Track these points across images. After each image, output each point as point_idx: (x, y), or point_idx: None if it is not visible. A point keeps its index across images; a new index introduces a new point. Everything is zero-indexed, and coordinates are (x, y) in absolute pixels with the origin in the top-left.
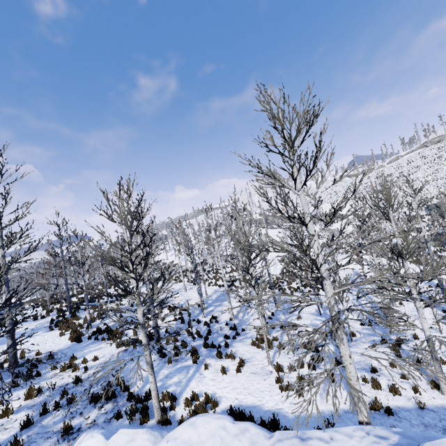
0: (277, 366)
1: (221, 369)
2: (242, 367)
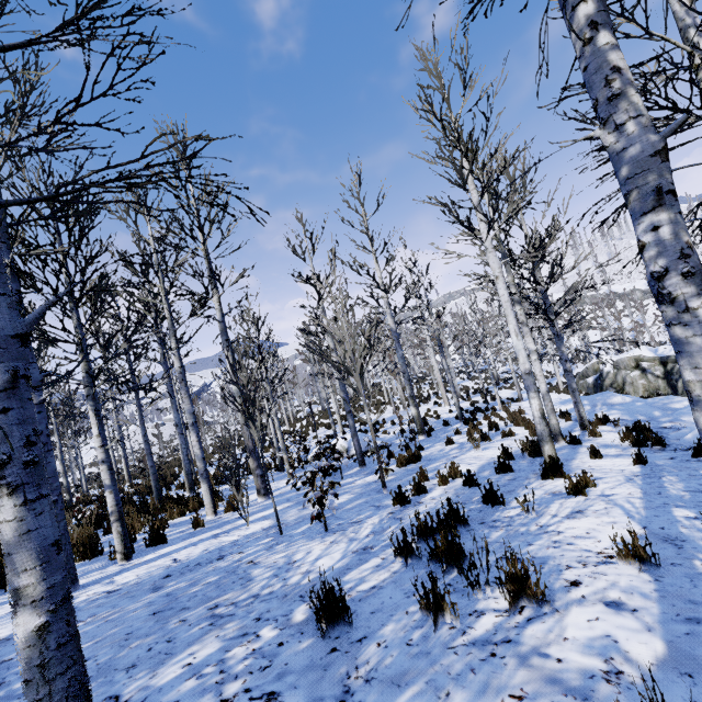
0: None
1: None
2: None
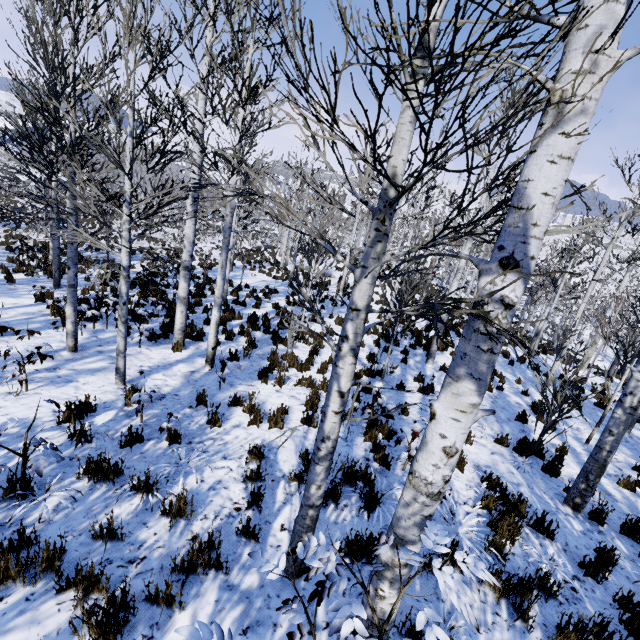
0: None
1: None
2: None
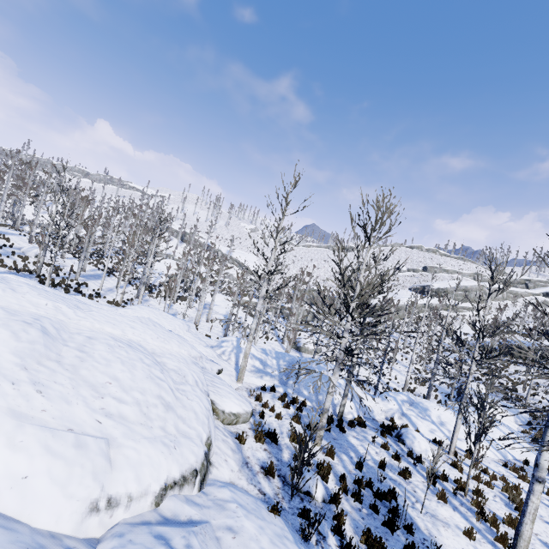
0: None
1: None
2: None
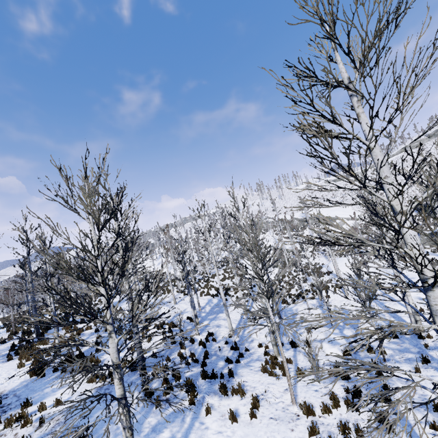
0: (306, 407)
1: (230, 415)
2: (257, 409)
